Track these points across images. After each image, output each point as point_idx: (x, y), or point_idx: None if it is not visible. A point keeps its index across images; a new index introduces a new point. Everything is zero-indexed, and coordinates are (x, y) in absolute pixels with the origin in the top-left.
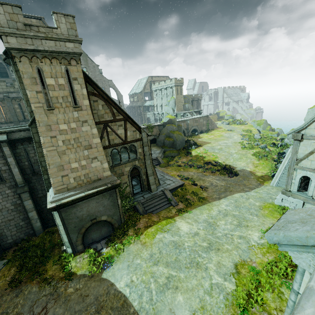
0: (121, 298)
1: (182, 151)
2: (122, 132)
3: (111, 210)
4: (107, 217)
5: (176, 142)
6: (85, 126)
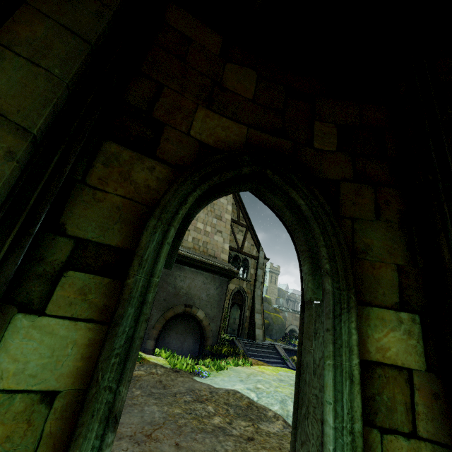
0: (243, 399)
1: (281, 342)
2: (240, 238)
3: (213, 308)
4: (205, 316)
5: (272, 327)
6: (224, 198)
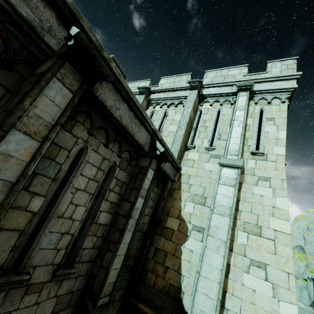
0: None
1: None
2: None
3: None
4: None
5: None
6: None
